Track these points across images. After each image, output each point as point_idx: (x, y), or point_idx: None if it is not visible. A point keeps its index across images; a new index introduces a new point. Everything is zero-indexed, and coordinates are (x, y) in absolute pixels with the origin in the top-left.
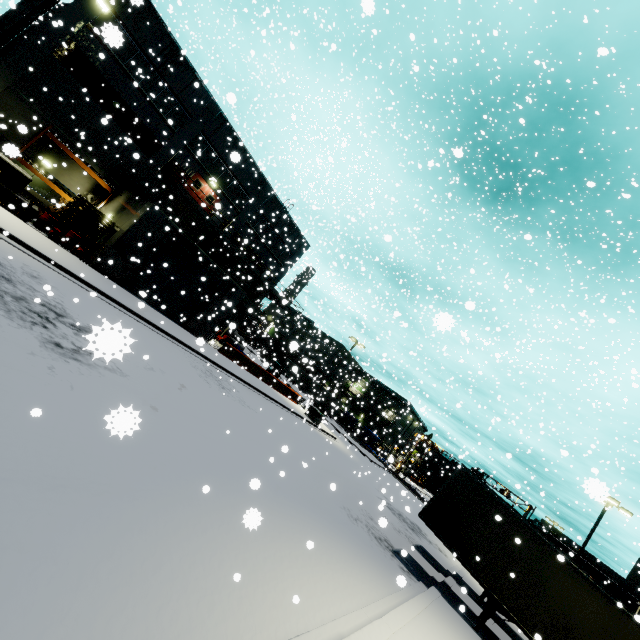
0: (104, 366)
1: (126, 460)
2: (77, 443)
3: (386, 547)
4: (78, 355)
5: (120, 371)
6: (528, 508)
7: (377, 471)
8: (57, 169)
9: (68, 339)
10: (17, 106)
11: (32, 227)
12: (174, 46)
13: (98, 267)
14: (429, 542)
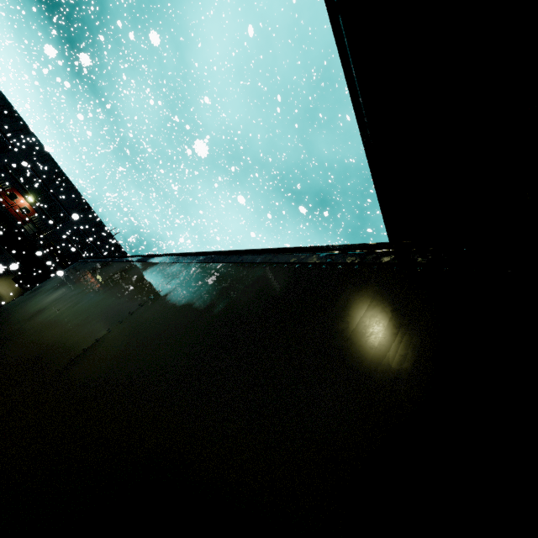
0: None
1: None
2: None
3: None
4: None
5: None
6: None
7: None
8: None
9: None
10: None
11: None
12: (9, 107)
13: None
14: None
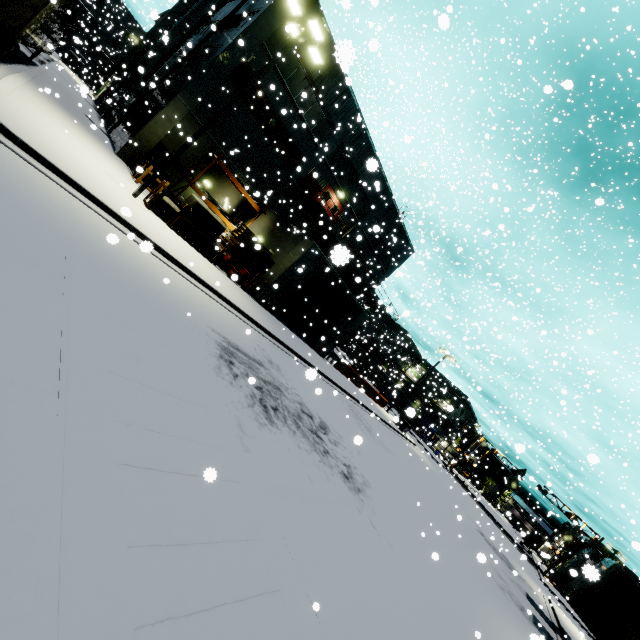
0: (362, 482)
1: (459, 636)
2: (447, 638)
3: (530, 621)
4: (353, 480)
5: (365, 479)
6: (595, 537)
7: (447, 477)
8: (214, 187)
9: (337, 457)
10: (191, 131)
11: (220, 270)
12: (333, 56)
13: (260, 300)
14: (522, 580)
